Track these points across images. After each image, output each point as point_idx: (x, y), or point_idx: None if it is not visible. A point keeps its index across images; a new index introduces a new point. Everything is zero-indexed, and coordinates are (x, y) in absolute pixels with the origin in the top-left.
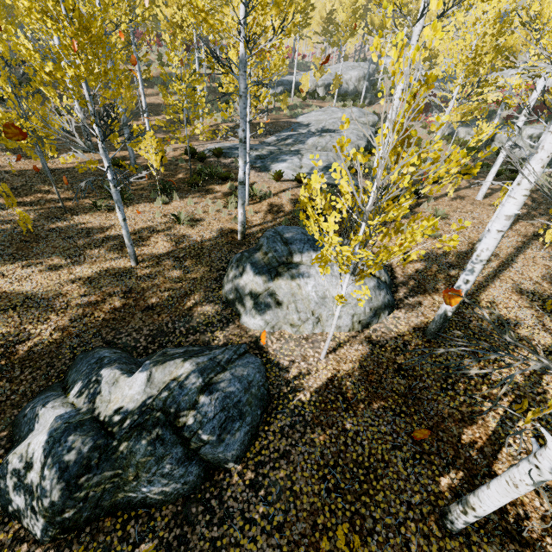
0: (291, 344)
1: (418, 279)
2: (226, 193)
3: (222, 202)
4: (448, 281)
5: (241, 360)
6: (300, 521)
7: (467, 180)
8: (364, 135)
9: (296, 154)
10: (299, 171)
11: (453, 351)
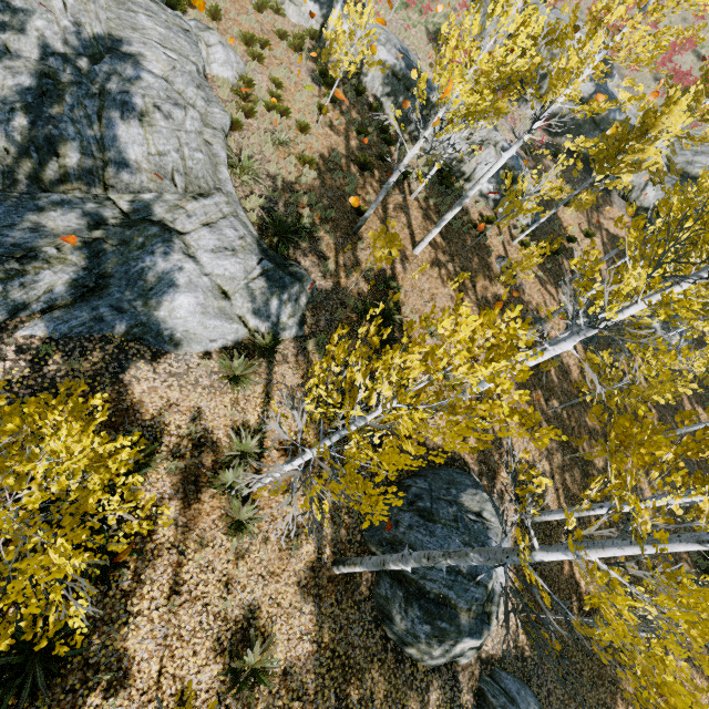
0: (493, 629)
1: (483, 459)
2: (180, 491)
3: (233, 537)
4: (495, 445)
5: (519, 701)
6: (571, 706)
7: (371, 185)
8: (198, 71)
9: (169, 241)
10: (233, 310)
11: (537, 523)
